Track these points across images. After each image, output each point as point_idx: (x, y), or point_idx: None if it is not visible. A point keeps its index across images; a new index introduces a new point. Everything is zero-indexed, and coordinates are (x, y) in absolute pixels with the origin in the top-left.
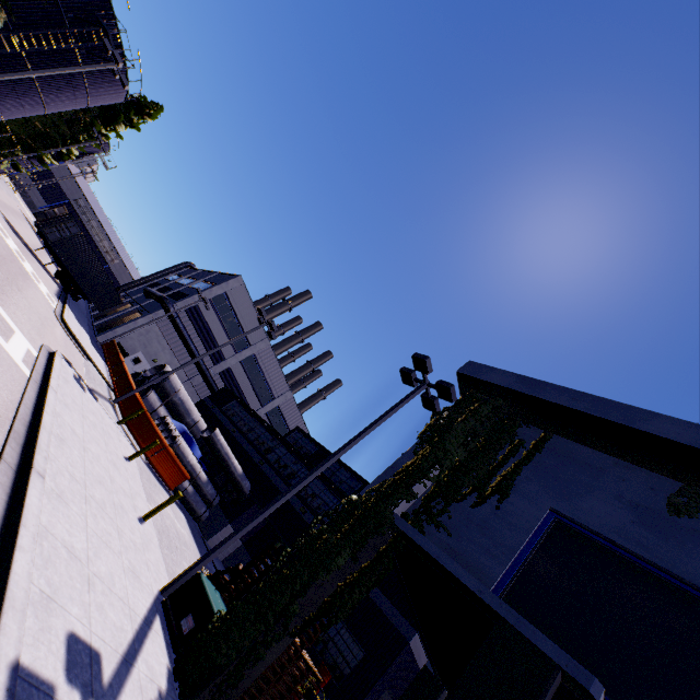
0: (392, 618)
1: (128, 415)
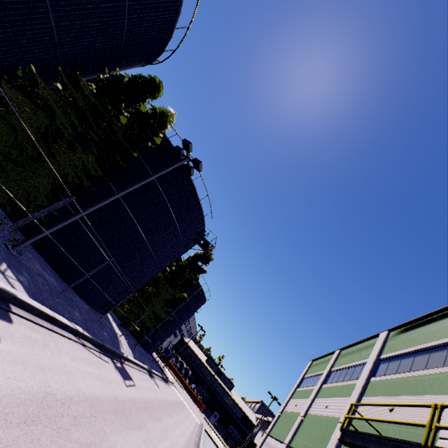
0: (246, 431)
1: (196, 402)
